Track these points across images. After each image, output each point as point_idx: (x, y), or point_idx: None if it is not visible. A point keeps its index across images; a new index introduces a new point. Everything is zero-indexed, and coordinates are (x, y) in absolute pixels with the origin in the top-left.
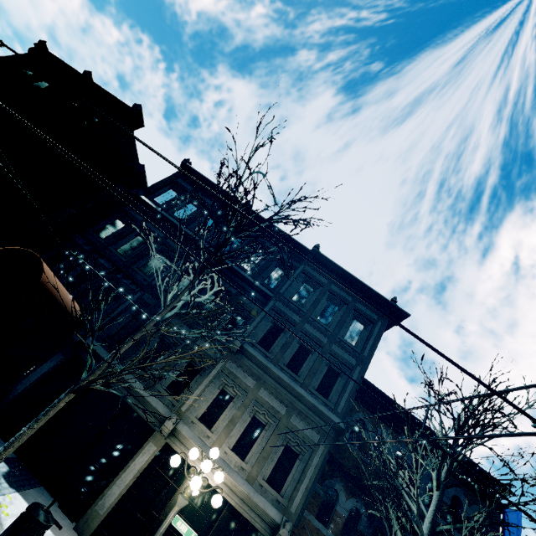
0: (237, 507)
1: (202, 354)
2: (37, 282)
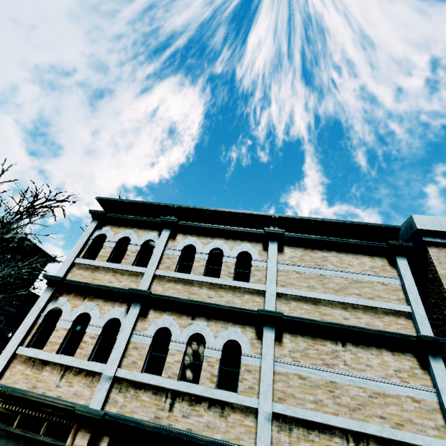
0: None
1: None
2: None
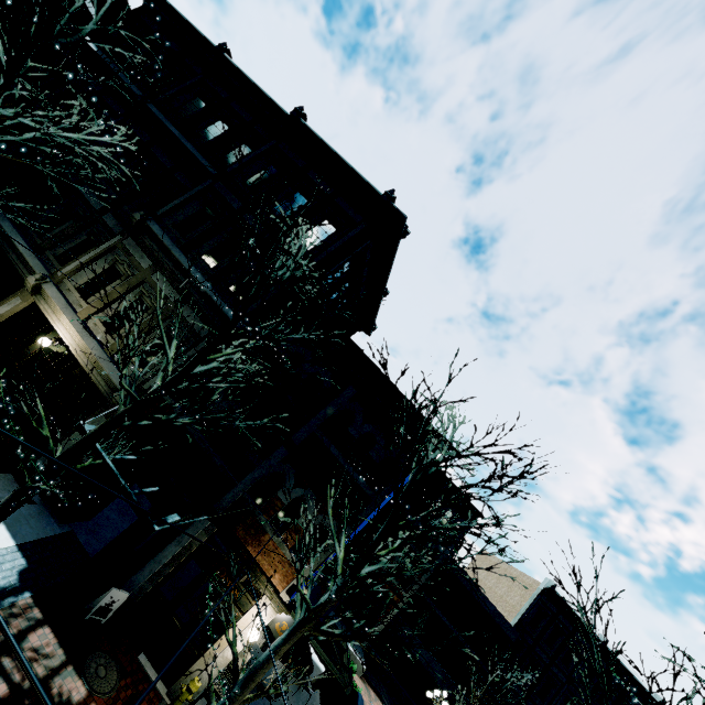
0: (86, 369)
1: (105, 229)
2: None
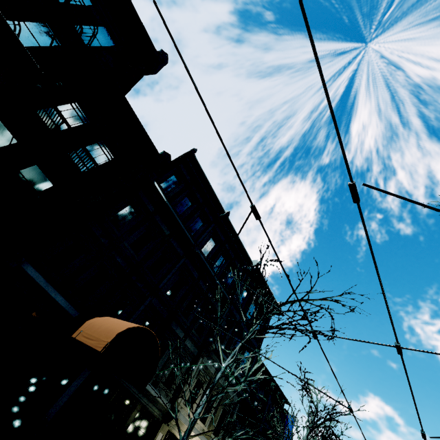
0: None
1: (187, 351)
2: (157, 365)
